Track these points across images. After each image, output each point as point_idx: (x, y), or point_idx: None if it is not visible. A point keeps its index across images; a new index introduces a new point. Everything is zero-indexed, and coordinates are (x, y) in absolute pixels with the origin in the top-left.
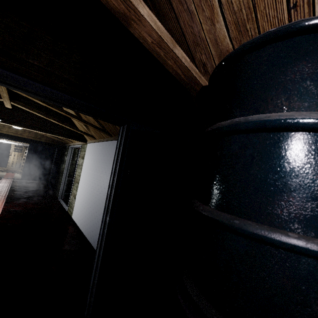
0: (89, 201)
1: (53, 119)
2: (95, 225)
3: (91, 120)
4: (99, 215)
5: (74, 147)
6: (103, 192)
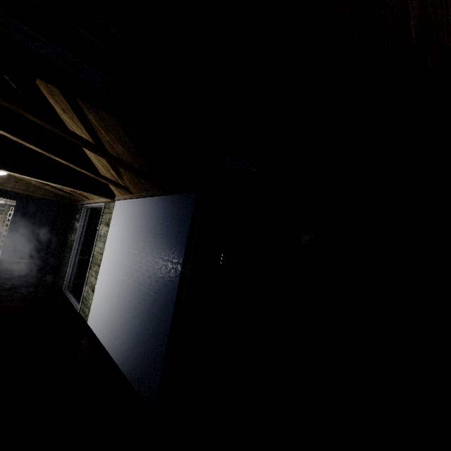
0: (119, 297)
1: (59, 156)
2: (132, 341)
3: (127, 160)
4: (138, 323)
5: (91, 207)
6: (146, 283)
